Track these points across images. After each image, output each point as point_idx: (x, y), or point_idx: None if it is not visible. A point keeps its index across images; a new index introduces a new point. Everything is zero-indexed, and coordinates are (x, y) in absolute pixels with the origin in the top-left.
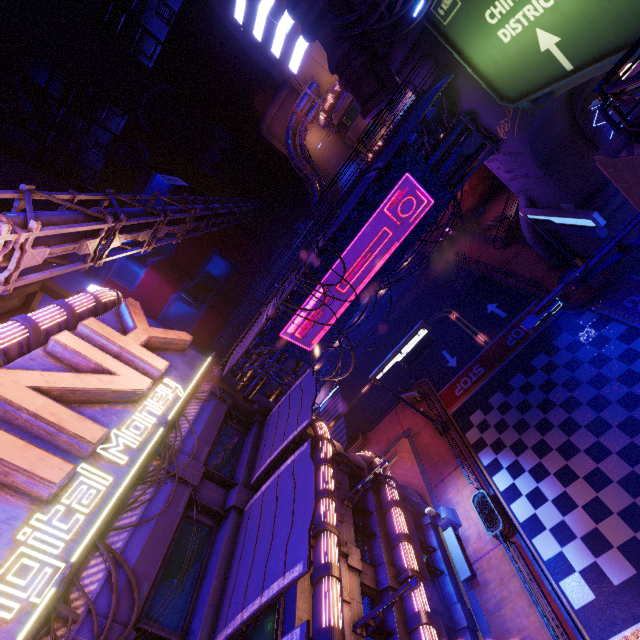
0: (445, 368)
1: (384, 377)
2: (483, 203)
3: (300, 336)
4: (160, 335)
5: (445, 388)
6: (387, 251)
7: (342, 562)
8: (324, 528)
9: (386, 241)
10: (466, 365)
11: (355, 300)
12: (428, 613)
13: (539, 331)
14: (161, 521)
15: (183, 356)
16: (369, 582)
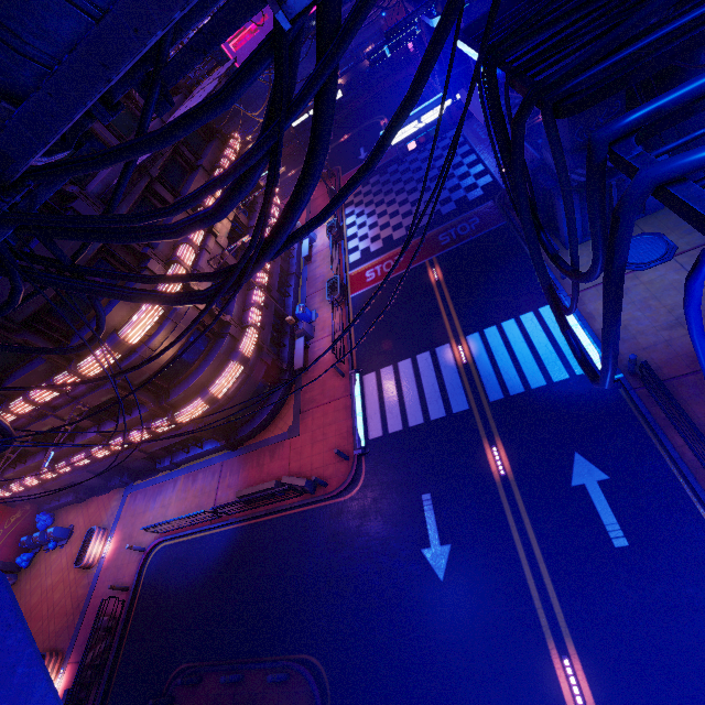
0: (356, 160)
1: None
2: None
3: (234, 50)
4: None
5: (349, 173)
6: None
7: None
8: (220, 165)
9: None
10: None
11: None
12: None
13: None
14: None
15: None
16: (243, 221)
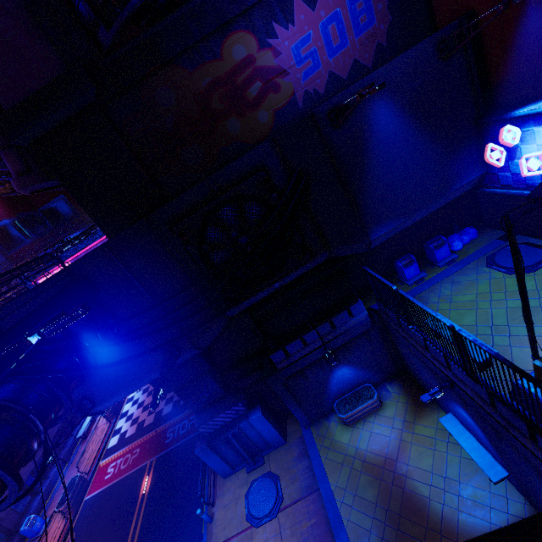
0: None
1: None
2: None
3: None
4: None
5: None
6: None
7: None
8: None
9: None
10: None
11: None
12: None
13: None
14: None
15: None
16: None
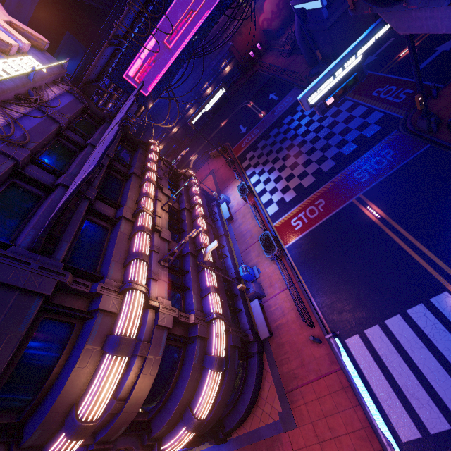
0: (239, 134)
1: (204, 148)
2: (284, 27)
3: (139, 81)
4: (19, 25)
5: (237, 145)
6: (201, 17)
7: (159, 190)
8: (148, 168)
9: (201, 7)
10: (250, 130)
11: (178, 58)
12: (202, 214)
13: (291, 104)
14: (39, 127)
15: (43, 54)
16: (175, 206)
